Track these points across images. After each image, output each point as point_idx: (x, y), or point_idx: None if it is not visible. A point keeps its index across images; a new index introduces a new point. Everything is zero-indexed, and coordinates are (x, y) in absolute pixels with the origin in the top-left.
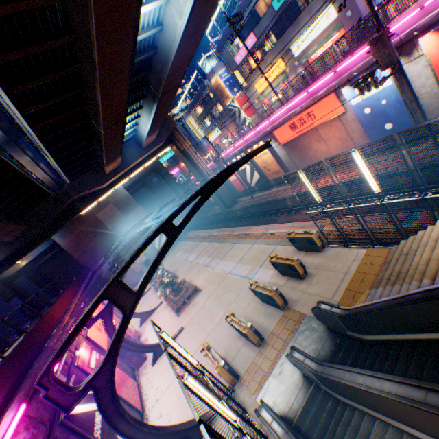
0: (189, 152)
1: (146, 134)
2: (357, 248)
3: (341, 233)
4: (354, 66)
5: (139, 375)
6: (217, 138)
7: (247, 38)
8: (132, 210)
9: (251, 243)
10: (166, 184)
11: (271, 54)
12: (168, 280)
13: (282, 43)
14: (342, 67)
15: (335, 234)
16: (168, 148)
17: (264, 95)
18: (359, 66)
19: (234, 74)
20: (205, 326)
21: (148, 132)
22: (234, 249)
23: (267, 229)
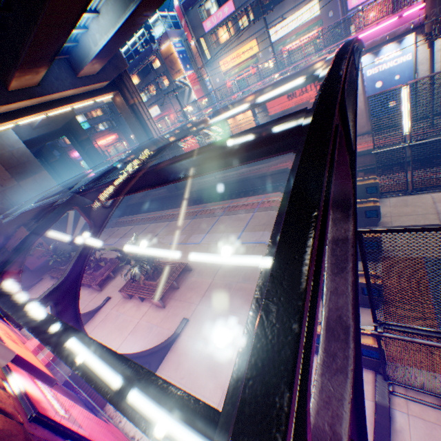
0: (141, 109)
1: (98, 49)
2: (426, 194)
3: (406, 179)
4: (375, 37)
5: (113, 419)
6: (156, 118)
7: (222, 5)
8: (32, 174)
9: (249, 212)
10: (84, 154)
11: (247, 32)
12: (143, 254)
13: (261, 23)
14: (363, 36)
15: (398, 181)
16: (110, 96)
17: (229, 76)
18: (384, 36)
19: (201, 41)
20: (237, 307)
21: (103, 47)
22: (224, 221)
23: (267, 198)
